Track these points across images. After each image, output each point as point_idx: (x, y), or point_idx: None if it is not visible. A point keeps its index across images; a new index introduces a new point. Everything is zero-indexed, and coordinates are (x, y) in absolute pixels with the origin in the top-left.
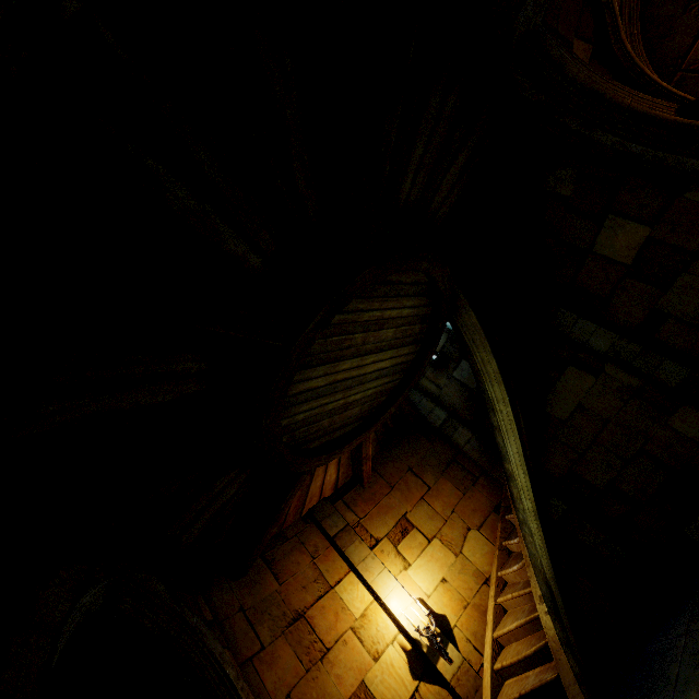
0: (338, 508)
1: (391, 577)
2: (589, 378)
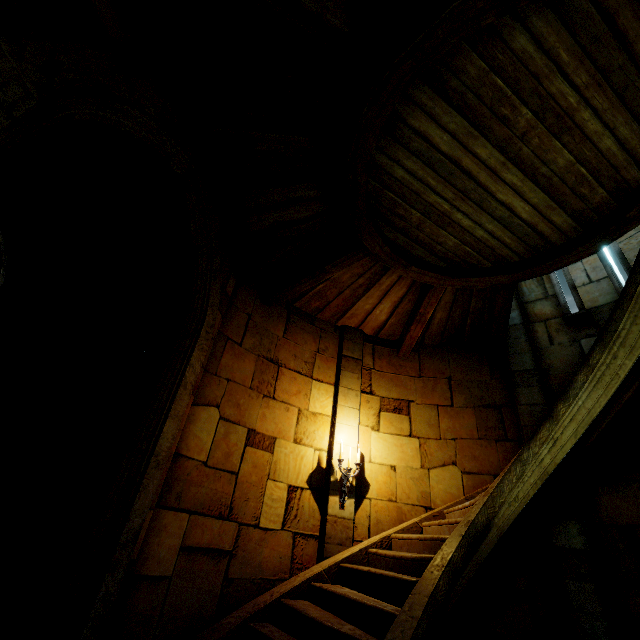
0: (365, 346)
1: (357, 418)
2: None
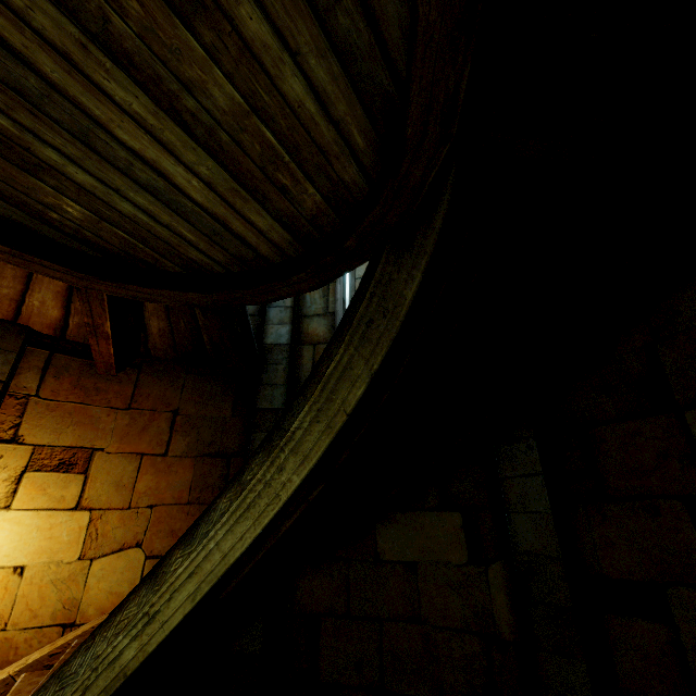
0: (29, 355)
1: None
2: (461, 552)
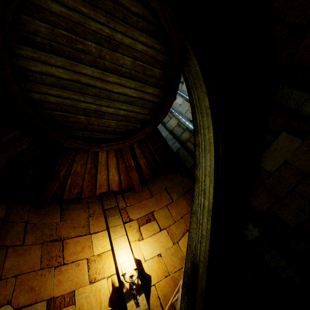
0: (117, 197)
1: (126, 240)
2: (296, 140)
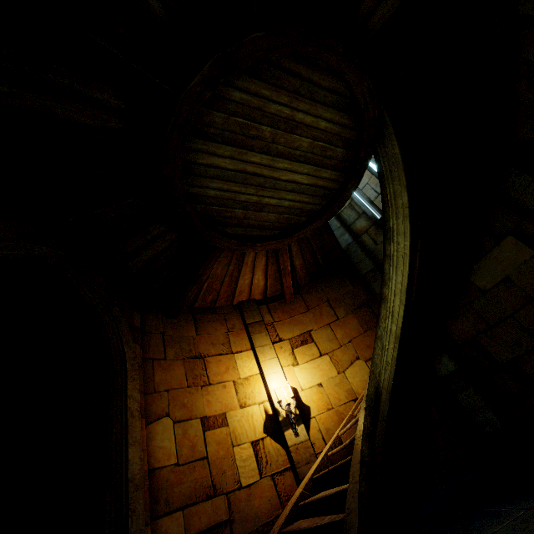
0: (261, 309)
1: (278, 364)
2: (526, 251)
